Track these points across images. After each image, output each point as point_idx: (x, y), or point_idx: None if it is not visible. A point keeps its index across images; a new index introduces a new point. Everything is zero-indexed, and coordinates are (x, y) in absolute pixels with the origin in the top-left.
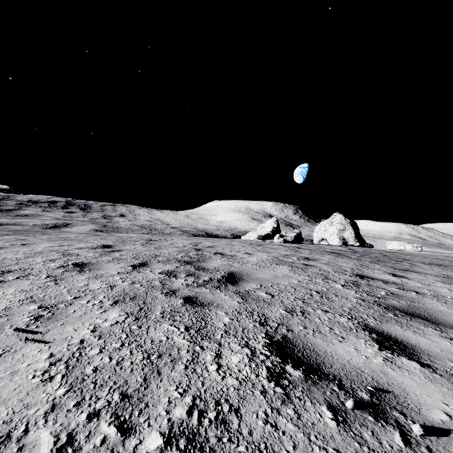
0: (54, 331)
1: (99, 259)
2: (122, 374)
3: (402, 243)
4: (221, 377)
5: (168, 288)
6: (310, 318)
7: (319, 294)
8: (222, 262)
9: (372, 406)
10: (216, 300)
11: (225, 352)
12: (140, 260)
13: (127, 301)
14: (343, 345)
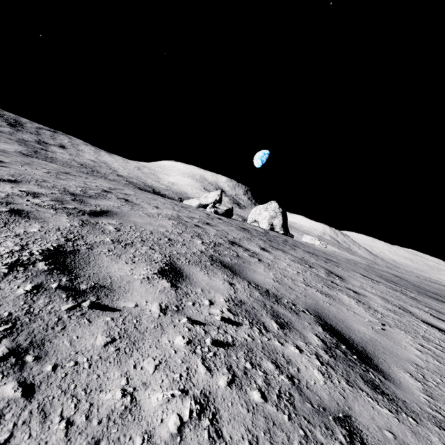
0: None
1: None
2: None
3: (314, 238)
4: None
5: (8, 200)
6: (127, 248)
7: (169, 240)
8: (115, 204)
9: (79, 292)
10: (48, 218)
11: None
12: (16, 178)
13: None
14: (125, 265)
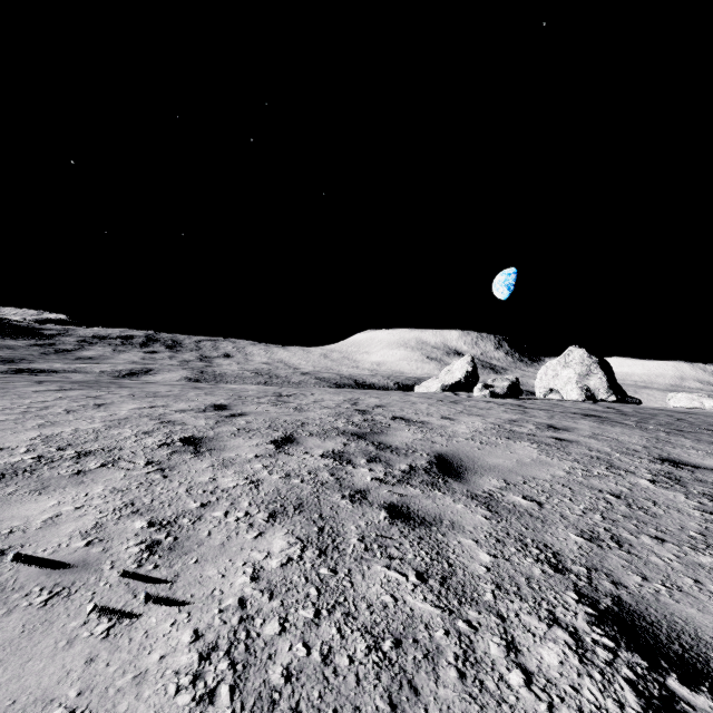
0: (188, 577)
1: (217, 430)
2: (343, 690)
3: (696, 396)
4: (545, 706)
5: (350, 486)
6: (640, 556)
7: (621, 499)
8: (413, 434)
9: None
10: (443, 512)
11: (520, 636)
12: (281, 431)
13: (292, 514)
14: None
